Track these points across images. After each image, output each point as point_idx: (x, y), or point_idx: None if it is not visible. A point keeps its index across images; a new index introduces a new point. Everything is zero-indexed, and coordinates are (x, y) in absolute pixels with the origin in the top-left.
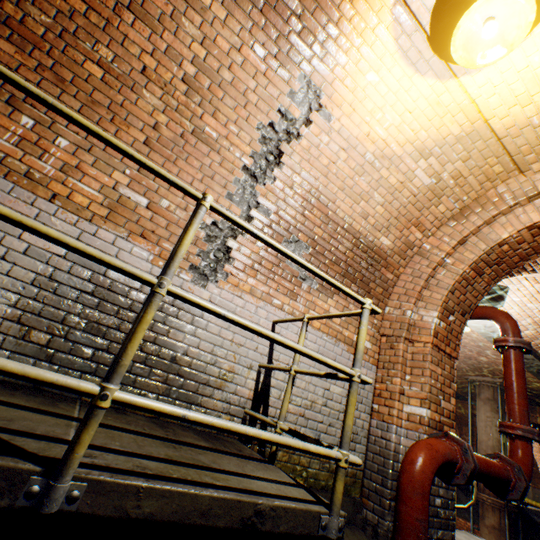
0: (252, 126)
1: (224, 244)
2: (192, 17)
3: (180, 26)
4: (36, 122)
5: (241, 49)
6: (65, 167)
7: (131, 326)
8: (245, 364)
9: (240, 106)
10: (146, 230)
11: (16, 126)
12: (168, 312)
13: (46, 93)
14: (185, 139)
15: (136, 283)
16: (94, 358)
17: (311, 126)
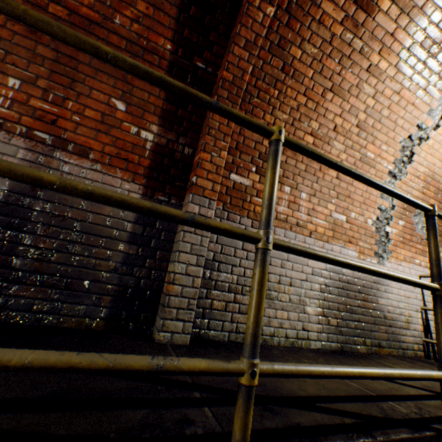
0: (396, 142)
1: (384, 231)
2: (370, 81)
3: (360, 90)
4: (290, 188)
5: (400, 92)
6: (308, 211)
7: (362, 302)
8: (414, 309)
9: (390, 131)
10: (349, 237)
11: (284, 195)
12: (373, 288)
13: (289, 165)
14: (355, 166)
15: (355, 274)
16: (355, 326)
17: (438, 129)
